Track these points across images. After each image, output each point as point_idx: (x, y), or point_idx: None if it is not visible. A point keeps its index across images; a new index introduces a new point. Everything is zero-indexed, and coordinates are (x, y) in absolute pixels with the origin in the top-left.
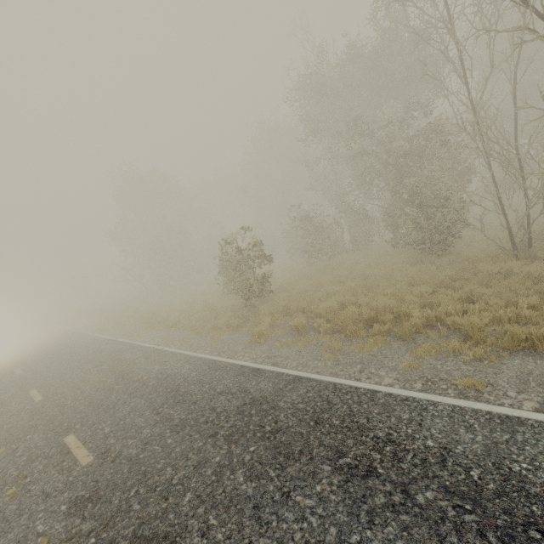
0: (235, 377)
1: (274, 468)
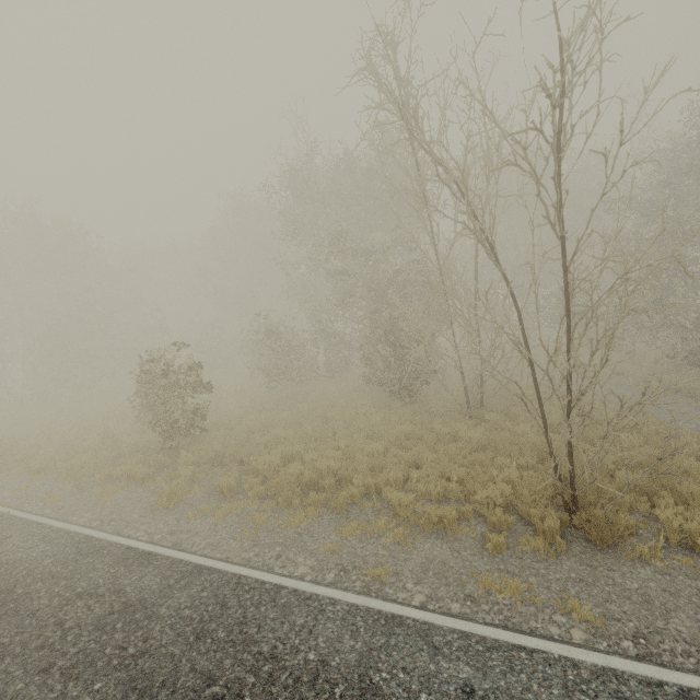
0: (112, 568)
1: None
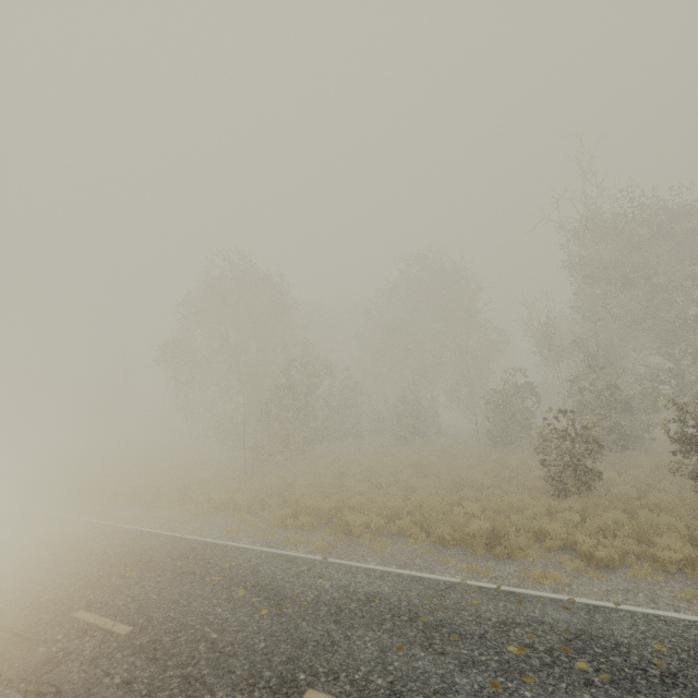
0: None
1: None
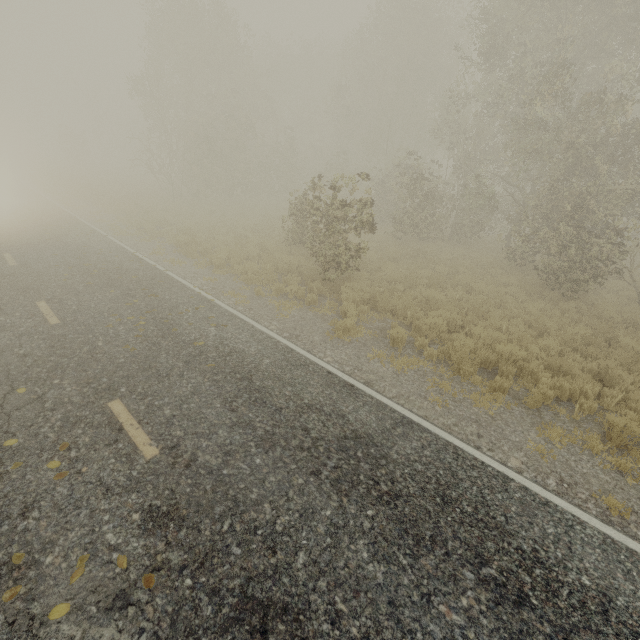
0: (325, 389)
1: (403, 553)
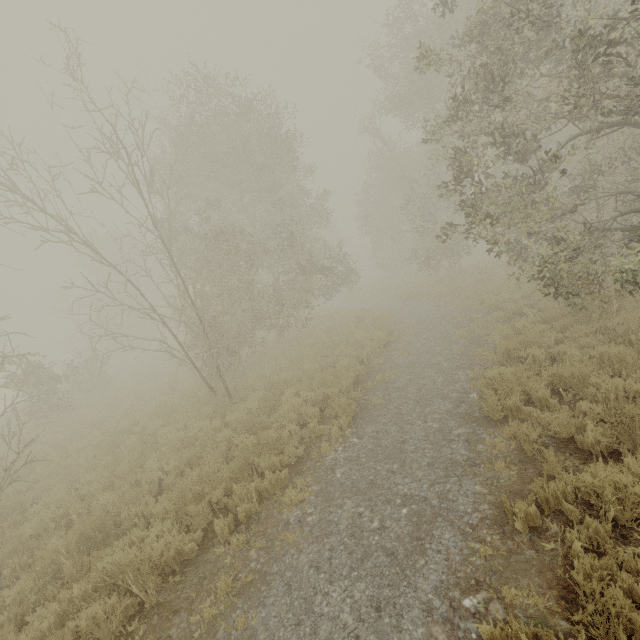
0: None
1: None
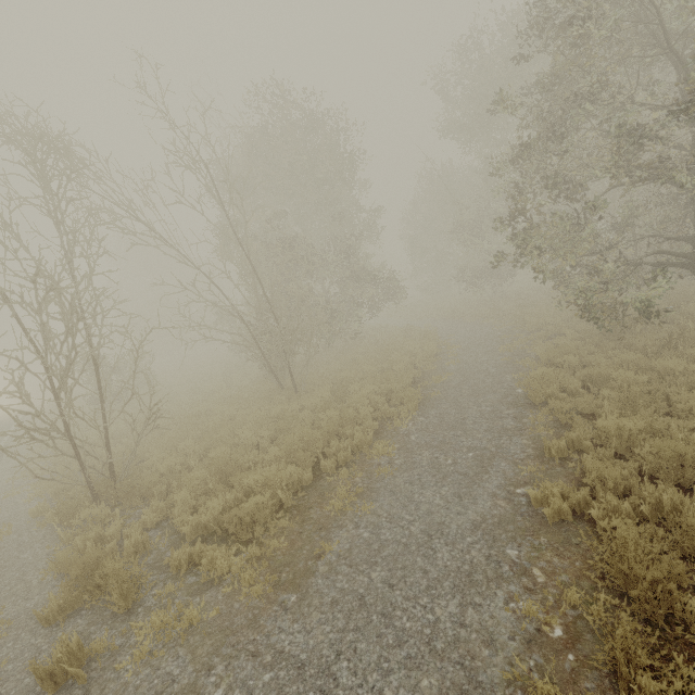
0: None
1: None
